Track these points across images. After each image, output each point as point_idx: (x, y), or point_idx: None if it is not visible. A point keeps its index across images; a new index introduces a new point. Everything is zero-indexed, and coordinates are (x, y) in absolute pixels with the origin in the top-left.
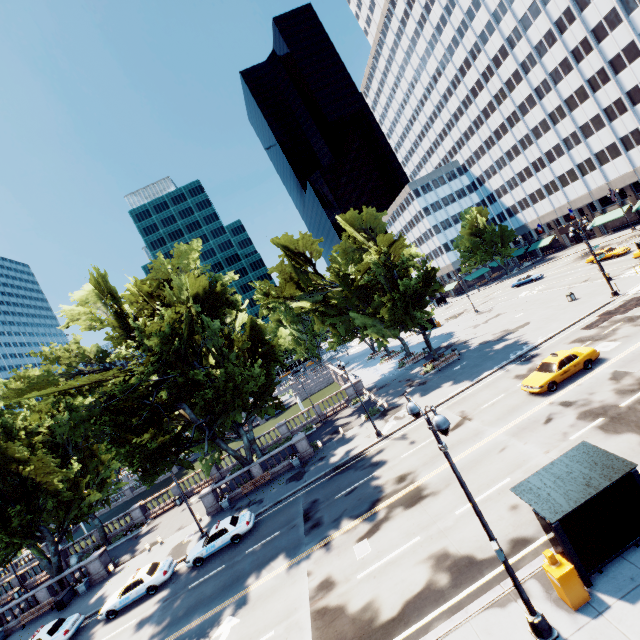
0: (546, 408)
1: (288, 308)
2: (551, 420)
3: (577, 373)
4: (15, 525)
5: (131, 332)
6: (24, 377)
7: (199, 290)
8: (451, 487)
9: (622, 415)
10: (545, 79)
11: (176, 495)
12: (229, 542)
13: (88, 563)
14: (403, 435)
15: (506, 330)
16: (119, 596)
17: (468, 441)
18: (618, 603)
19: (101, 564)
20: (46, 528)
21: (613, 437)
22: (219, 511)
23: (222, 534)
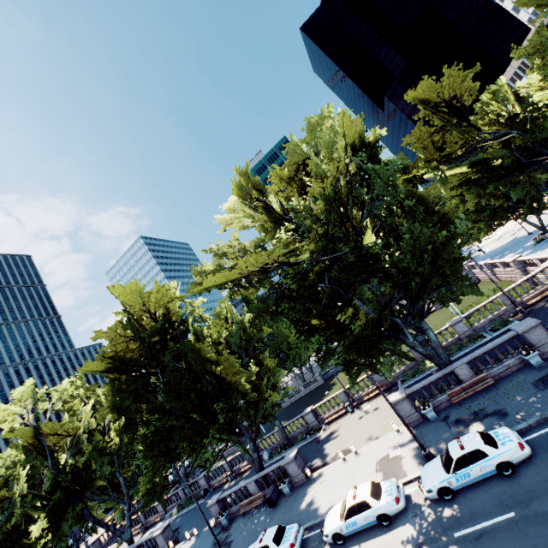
0: None
1: (442, 174)
2: None
3: None
4: (220, 421)
5: (281, 225)
6: (201, 272)
7: (354, 139)
8: None
9: None
10: None
11: (344, 402)
12: (493, 472)
13: (285, 464)
14: None
15: None
16: (342, 518)
17: None
18: None
19: (297, 467)
20: (242, 425)
21: None
22: (422, 422)
23: (477, 458)
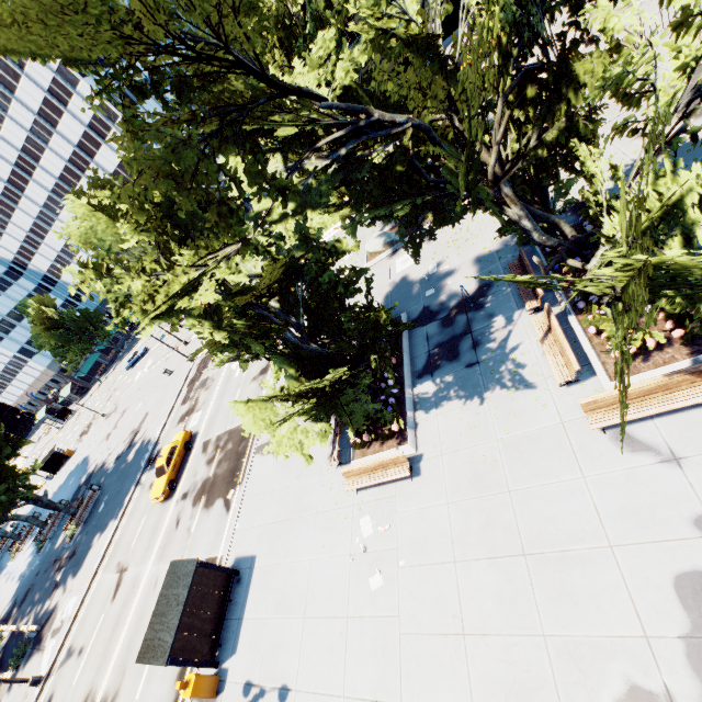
0: (175, 510)
1: None
2: (180, 521)
3: (186, 457)
4: None
5: None
6: None
7: None
8: (128, 671)
9: (213, 485)
10: (20, 155)
11: None
12: None
13: None
14: (69, 651)
15: (133, 431)
16: None
17: (130, 598)
18: (231, 661)
19: None
20: None
21: (212, 510)
22: None
23: None
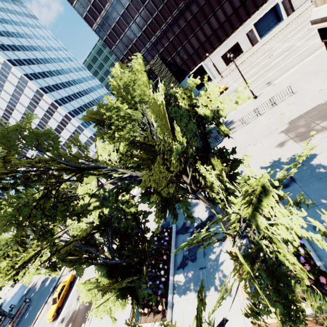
0: None
1: None
2: None
3: (69, 291)
4: None
5: None
6: None
7: None
8: None
9: (76, 316)
10: None
11: None
12: None
13: None
14: None
15: None
16: None
17: None
18: None
19: None
20: None
21: None
22: None
23: None
